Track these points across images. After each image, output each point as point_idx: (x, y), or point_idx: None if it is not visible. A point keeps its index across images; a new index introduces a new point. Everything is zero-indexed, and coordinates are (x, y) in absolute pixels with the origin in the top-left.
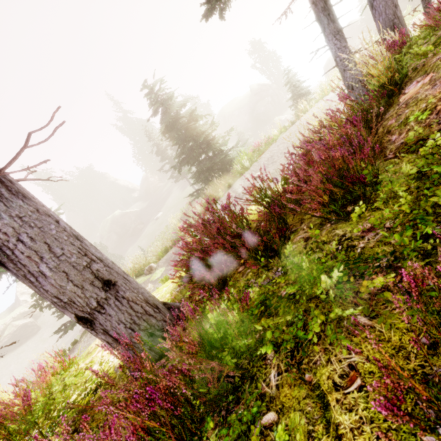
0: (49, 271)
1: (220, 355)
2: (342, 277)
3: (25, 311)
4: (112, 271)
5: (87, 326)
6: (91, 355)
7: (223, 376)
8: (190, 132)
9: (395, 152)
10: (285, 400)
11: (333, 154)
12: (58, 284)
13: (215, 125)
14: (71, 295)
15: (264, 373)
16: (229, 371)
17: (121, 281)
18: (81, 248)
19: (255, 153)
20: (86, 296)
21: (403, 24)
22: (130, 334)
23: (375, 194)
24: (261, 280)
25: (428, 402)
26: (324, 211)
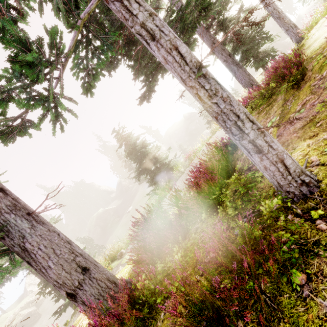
0: (53, 264)
1: (141, 308)
2: (191, 254)
3: (31, 300)
4: (87, 261)
5: (72, 300)
6: (76, 325)
7: (133, 316)
8: (143, 154)
9: (238, 172)
10: (164, 326)
11: (198, 181)
12: (57, 273)
13: (158, 147)
14: (64, 279)
15: (160, 315)
16: (140, 315)
17: (92, 267)
18: (70, 248)
19: (187, 161)
20: (72, 279)
21: (256, 82)
22: (98, 303)
23: (222, 201)
24: (167, 258)
25: (186, 307)
26: (200, 212)
